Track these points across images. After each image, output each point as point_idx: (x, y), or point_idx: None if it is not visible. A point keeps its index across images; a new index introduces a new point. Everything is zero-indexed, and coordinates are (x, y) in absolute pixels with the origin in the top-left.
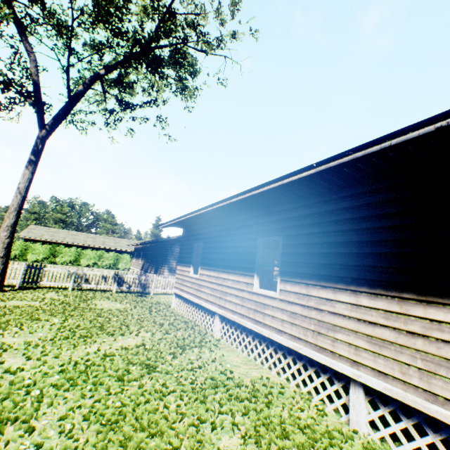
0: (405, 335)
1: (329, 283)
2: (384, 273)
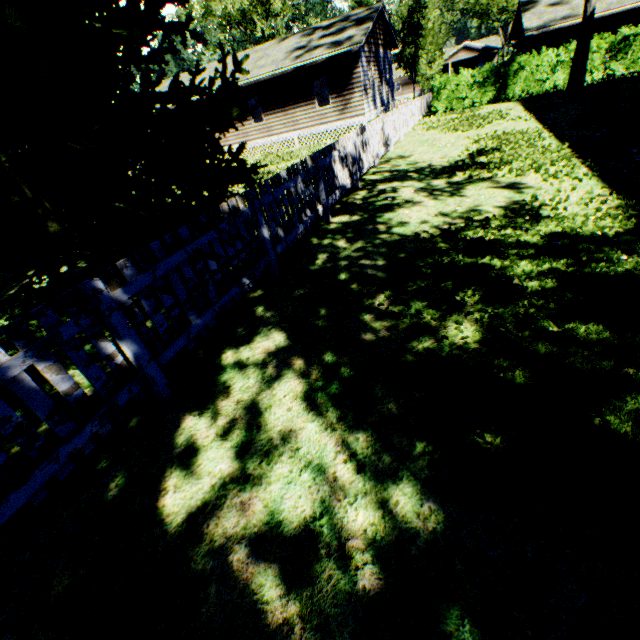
0: (240, 132)
1: None
2: None
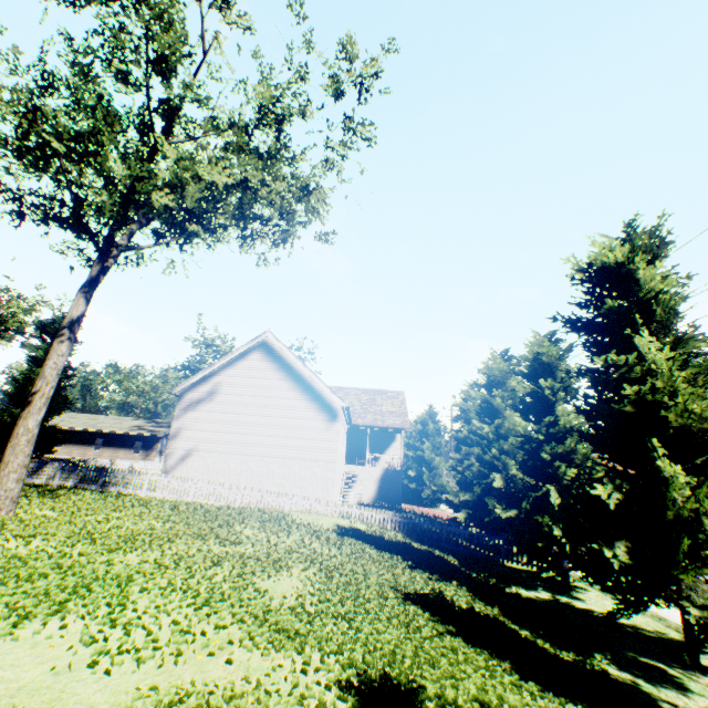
0: (83, 451)
1: (75, 445)
2: (84, 443)
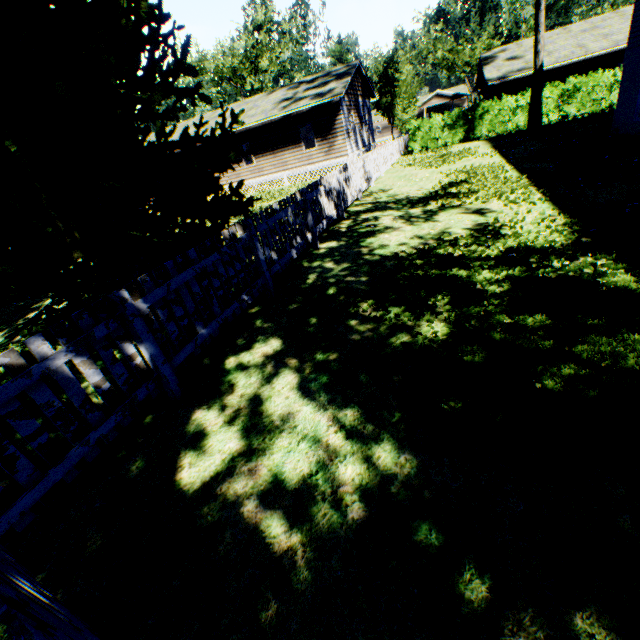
0: (233, 173)
1: None
2: None
